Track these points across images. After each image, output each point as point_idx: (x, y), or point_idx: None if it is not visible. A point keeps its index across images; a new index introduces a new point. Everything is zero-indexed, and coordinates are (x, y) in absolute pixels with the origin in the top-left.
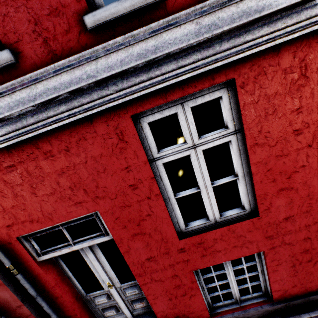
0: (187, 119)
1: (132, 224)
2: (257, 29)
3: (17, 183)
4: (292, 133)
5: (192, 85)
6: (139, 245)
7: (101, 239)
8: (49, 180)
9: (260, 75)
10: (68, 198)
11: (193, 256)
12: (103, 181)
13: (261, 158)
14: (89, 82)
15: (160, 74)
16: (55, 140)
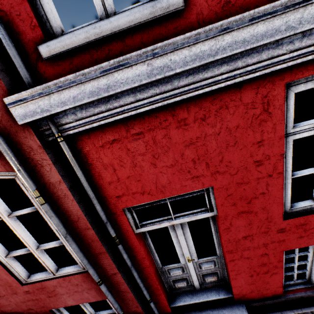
0: None
1: (243, 202)
2: None
3: (140, 152)
4: None
5: None
6: (242, 223)
7: (203, 215)
8: (174, 151)
9: None
10: (187, 172)
11: (290, 236)
12: (229, 155)
13: None
14: (284, 36)
15: None
16: (194, 107)
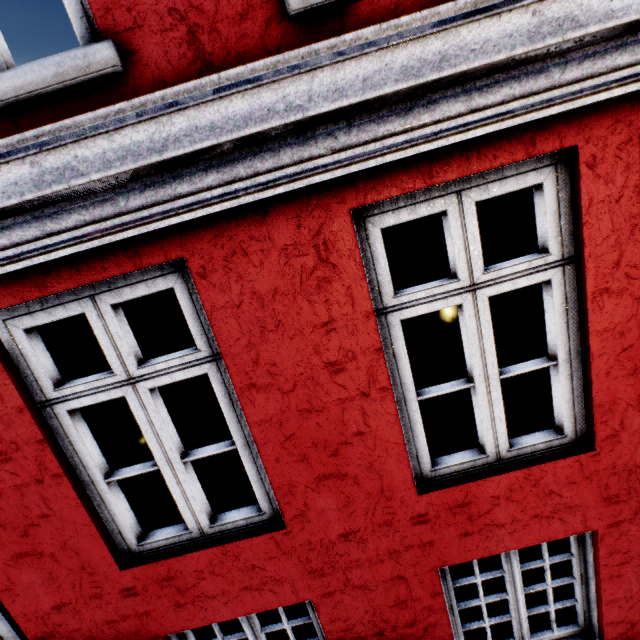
0: (107, 326)
1: (12, 533)
2: (197, 175)
3: None
4: (325, 368)
5: (98, 265)
6: (34, 577)
7: None
8: None
9: (237, 256)
10: None
11: (156, 604)
12: None
13: (268, 414)
14: None
15: (10, 245)
16: None
